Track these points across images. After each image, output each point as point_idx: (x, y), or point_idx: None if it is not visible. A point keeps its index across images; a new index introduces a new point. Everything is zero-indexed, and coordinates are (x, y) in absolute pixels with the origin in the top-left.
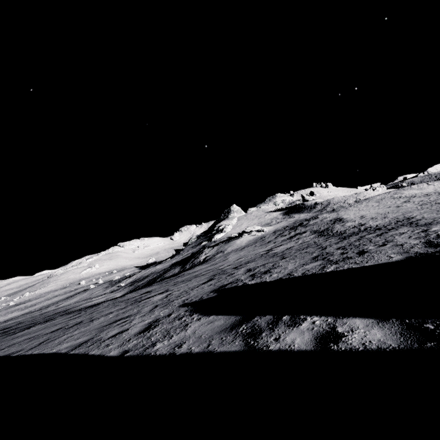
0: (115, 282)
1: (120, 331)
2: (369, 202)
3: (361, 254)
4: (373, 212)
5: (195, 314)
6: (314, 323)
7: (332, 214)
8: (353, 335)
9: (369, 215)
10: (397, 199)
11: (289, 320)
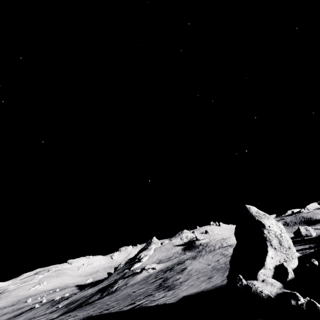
0: (55, 302)
1: None
2: (211, 254)
3: (130, 305)
4: (199, 266)
5: None
6: None
7: (191, 261)
8: None
9: (193, 270)
10: (221, 255)
11: None
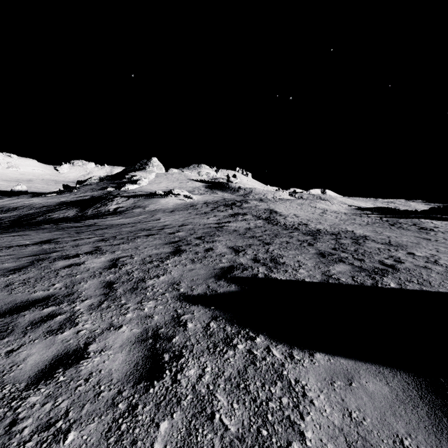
0: None
1: (62, 356)
2: (292, 203)
3: (393, 268)
4: (302, 213)
5: (257, 336)
6: None
7: (262, 203)
8: None
9: (302, 216)
10: (314, 208)
11: None
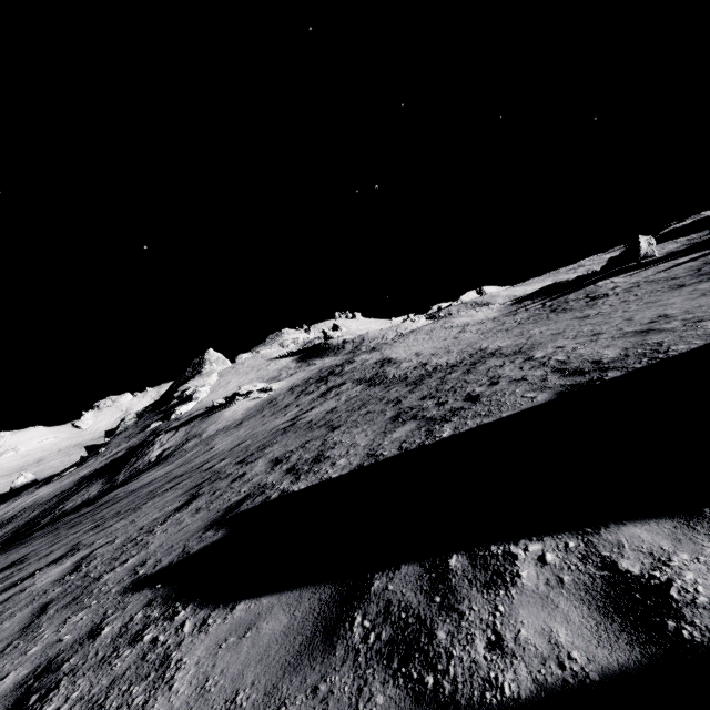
0: None
1: None
2: (418, 335)
3: (475, 400)
4: (429, 346)
5: (184, 609)
6: (546, 562)
7: (374, 354)
8: (683, 575)
9: (426, 351)
10: (450, 329)
11: (475, 568)
